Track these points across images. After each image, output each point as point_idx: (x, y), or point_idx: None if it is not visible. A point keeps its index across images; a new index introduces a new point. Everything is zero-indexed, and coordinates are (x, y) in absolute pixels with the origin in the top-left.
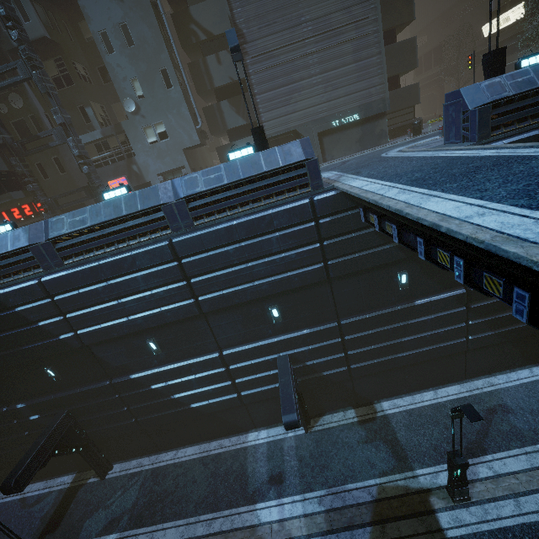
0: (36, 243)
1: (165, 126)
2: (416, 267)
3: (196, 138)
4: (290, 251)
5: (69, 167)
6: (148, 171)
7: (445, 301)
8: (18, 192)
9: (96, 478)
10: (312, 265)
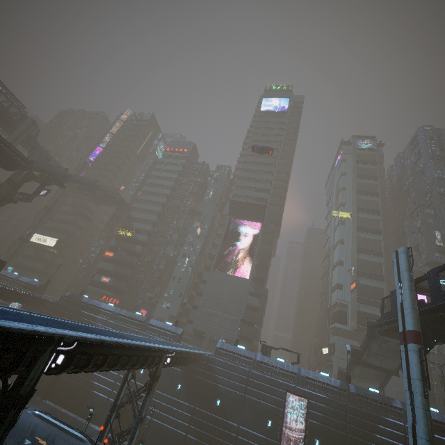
0: (115, 312)
1: (170, 305)
2: (185, 385)
3: (176, 314)
4: None
5: (137, 298)
6: (155, 314)
7: (186, 406)
8: (119, 295)
9: (40, 398)
10: None
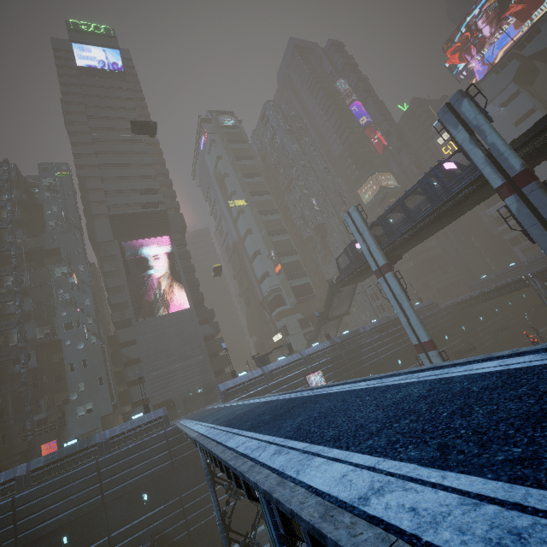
0: (20, 475)
1: (93, 405)
2: None
3: (111, 409)
4: (156, 456)
5: (12, 439)
6: (72, 434)
7: None
8: None
9: None
10: (166, 462)
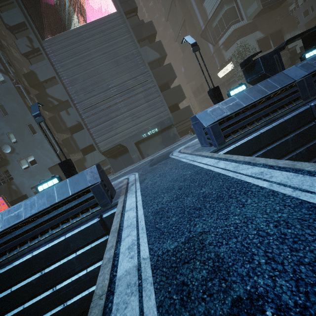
0: None
1: (34, 156)
2: None
3: (56, 159)
4: (93, 265)
5: None
6: (24, 187)
7: None
8: None
9: None
10: None
